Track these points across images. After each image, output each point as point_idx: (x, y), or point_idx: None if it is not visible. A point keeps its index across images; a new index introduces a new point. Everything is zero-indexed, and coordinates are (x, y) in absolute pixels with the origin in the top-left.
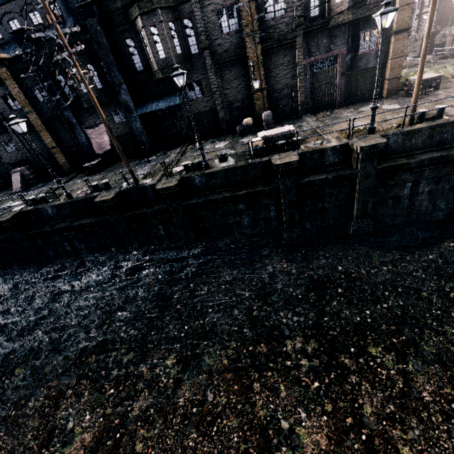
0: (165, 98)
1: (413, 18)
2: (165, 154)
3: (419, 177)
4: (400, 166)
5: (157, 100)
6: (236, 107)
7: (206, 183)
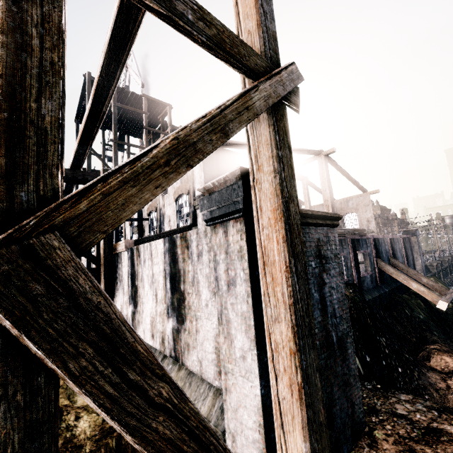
0: None
1: None
2: None
3: None
4: None
5: None
6: None
7: None
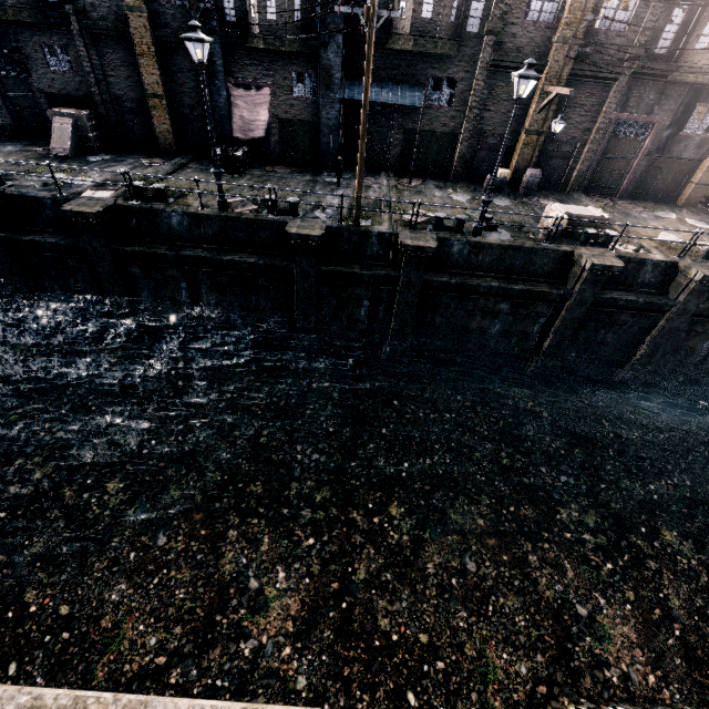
0: (392, 87)
1: None
2: None
3: None
4: None
5: (378, 84)
6: (488, 144)
7: (467, 257)
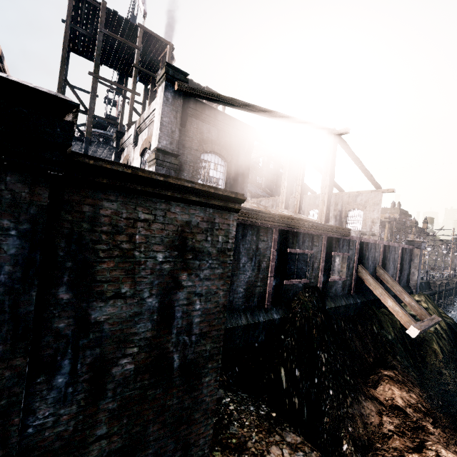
0: None
1: None
2: None
3: None
4: None
5: None
6: None
7: None
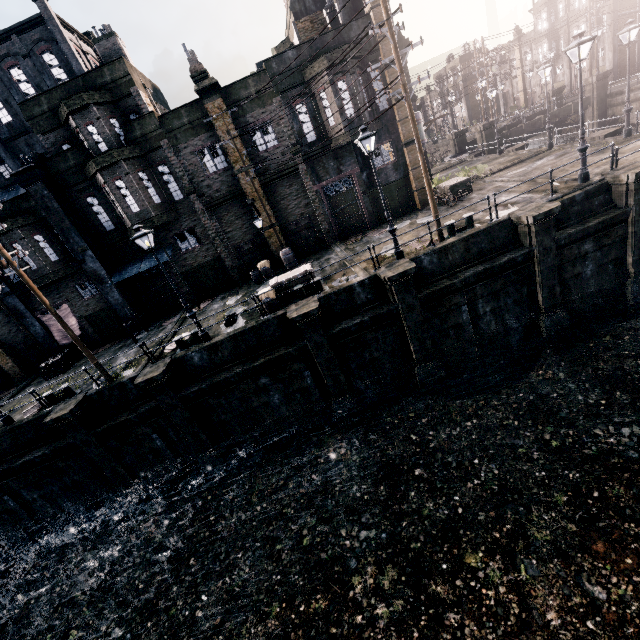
0: (150, 257)
1: (421, 128)
2: (160, 327)
3: (473, 297)
4: (444, 289)
5: (140, 260)
6: (246, 250)
7: (210, 359)
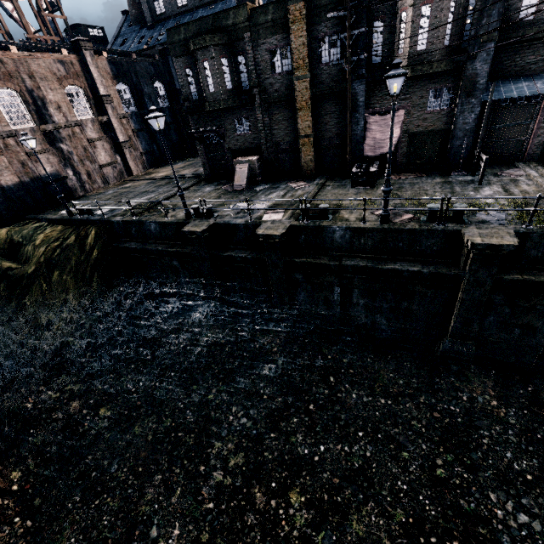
0: None
1: None
2: (499, 176)
3: None
4: None
5: (527, 79)
6: None
7: None
